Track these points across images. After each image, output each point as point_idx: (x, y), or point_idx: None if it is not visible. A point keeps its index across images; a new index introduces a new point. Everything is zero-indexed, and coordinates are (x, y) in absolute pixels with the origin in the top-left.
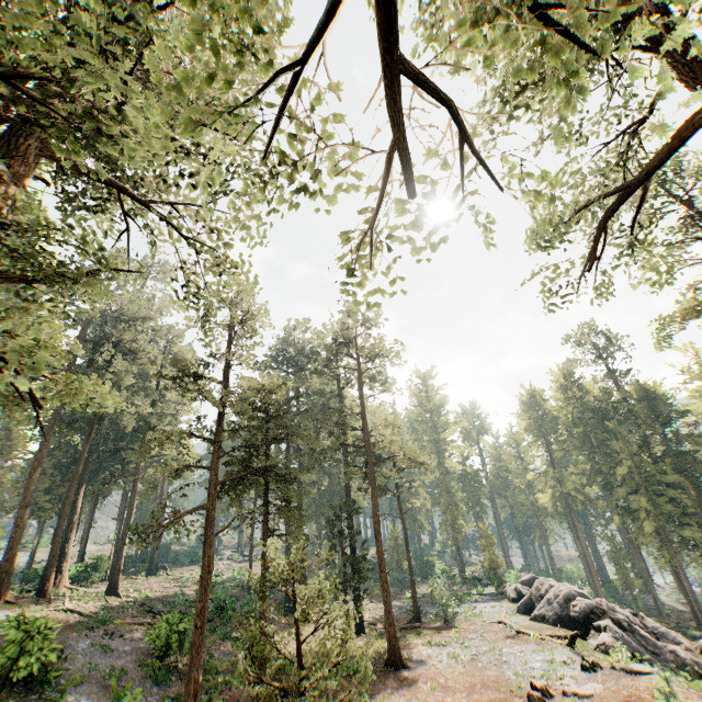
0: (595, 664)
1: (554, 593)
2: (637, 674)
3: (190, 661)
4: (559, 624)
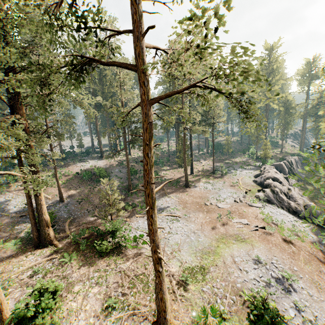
0: (240, 201)
1: (265, 175)
2: (252, 206)
3: (128, 180)
4: (259, 185)
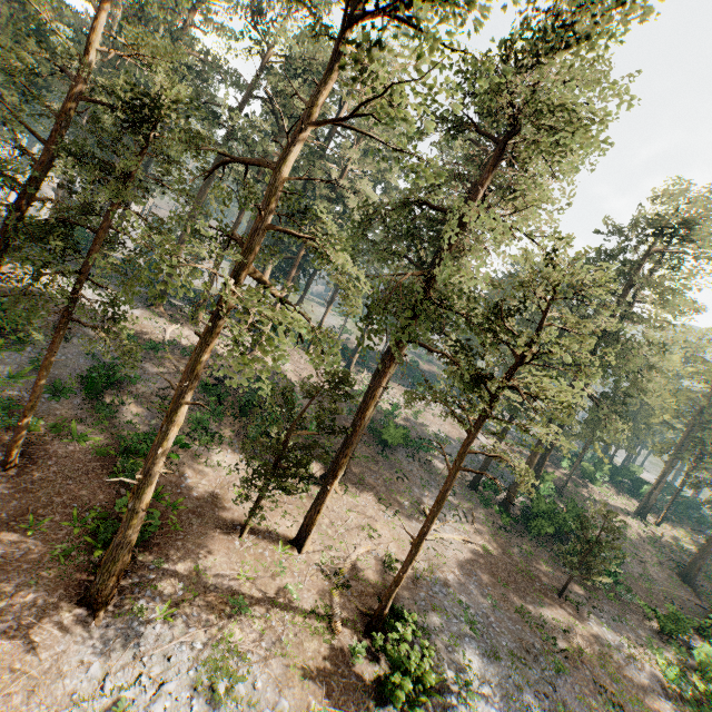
0: None
1: None
2: None
3: None
4: None
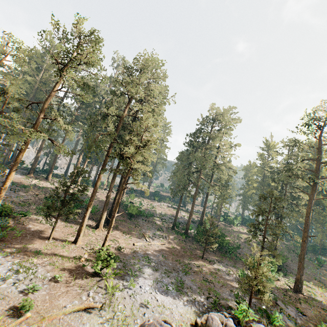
0: None
1: None
2: None
3: None
4: None
